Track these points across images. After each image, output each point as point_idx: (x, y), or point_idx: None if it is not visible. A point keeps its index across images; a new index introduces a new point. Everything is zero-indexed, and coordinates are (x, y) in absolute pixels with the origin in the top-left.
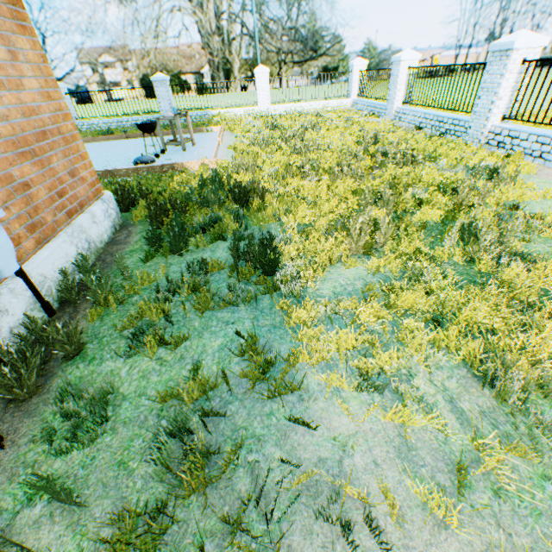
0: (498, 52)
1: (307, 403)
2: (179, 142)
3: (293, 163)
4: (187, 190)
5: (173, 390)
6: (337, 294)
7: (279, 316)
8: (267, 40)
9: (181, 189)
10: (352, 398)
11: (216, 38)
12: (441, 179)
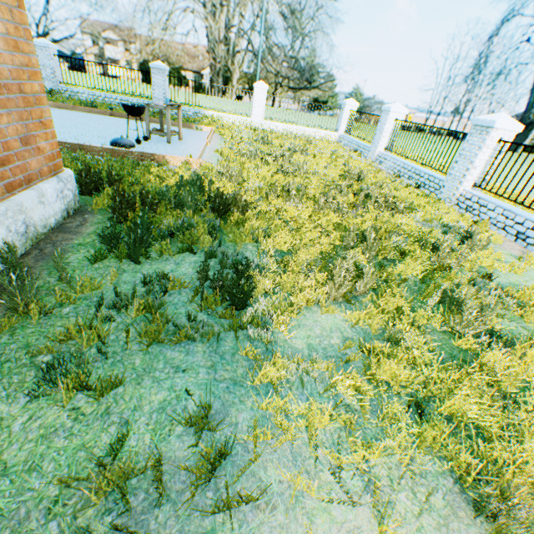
0: (480, 126)
1: (263, 513)
2: (166, 133)
3: (278, 182)
4: (163, 186)
5: (79, 476)
6: (312, 347)
7: (242, 366)
8: (270, 61)
9: (156, 183)
10: (320, 511)
11: (222, 46)
12: (418, 231)
